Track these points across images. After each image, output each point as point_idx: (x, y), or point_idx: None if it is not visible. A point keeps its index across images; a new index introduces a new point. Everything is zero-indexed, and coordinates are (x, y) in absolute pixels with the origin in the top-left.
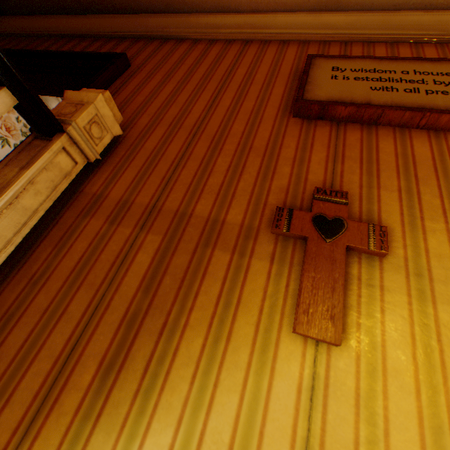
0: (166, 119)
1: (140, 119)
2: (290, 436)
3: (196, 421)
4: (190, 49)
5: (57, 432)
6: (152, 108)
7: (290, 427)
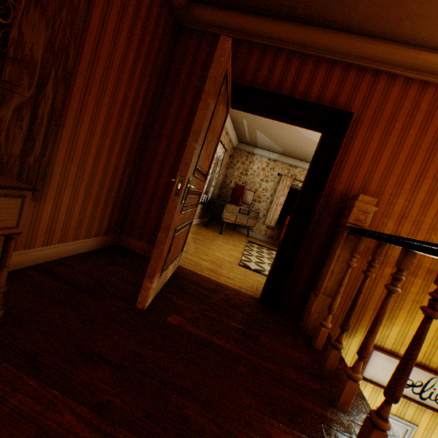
0: (387, 190)
1: (368, 187)
2: (434, 331)
3: (406, 325)
4: (402, 95)
5: (364, 323)
6: (375, 177)
7: (434, 329)
